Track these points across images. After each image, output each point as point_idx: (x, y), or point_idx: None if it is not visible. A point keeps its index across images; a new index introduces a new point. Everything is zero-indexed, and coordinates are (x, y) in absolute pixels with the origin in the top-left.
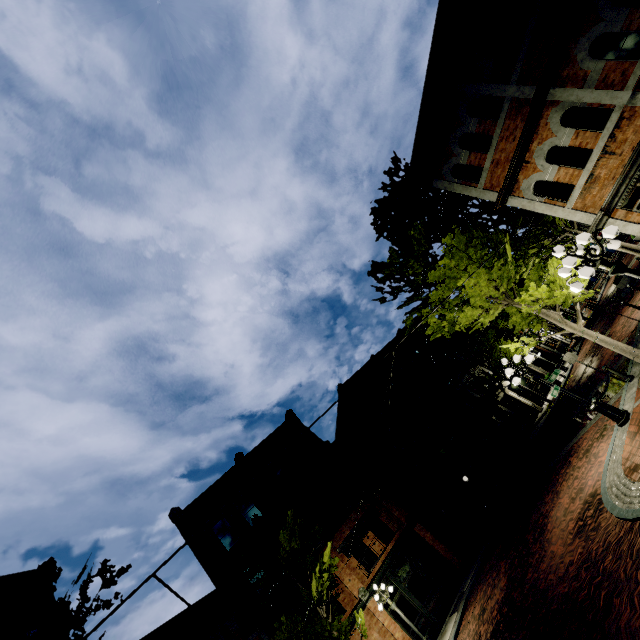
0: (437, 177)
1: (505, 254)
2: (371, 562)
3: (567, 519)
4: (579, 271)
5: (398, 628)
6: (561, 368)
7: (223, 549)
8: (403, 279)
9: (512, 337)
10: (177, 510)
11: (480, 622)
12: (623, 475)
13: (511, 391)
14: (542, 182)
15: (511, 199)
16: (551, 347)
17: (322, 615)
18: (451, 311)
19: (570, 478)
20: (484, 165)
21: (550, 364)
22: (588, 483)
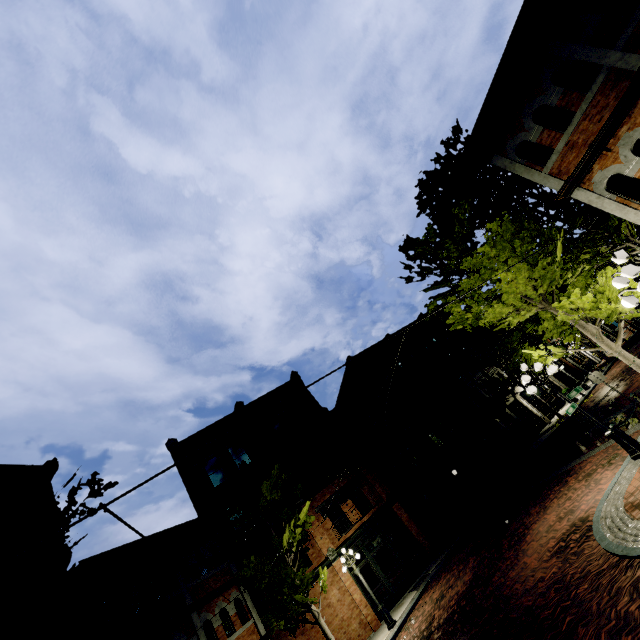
0: (498, 153)
1: (554, 253)
2: (345, 527)
3: (549, 536)
4: (639, 283)
5: (358, 591)
6: (582, 386)
7: (210, 484)
8: (435, 260)
9: (538, 344)
10: (174, 441)
11: (436, 606)
12: (623, 509)
13: (522, 398)
14: (620, 176)
15: (578, 191)
16: (577, 362)
17: (289, 563)
18: (479, 304)
19: (563, 497)
20: (556, 146)
21: (571, 379)
22: (581, 507)
